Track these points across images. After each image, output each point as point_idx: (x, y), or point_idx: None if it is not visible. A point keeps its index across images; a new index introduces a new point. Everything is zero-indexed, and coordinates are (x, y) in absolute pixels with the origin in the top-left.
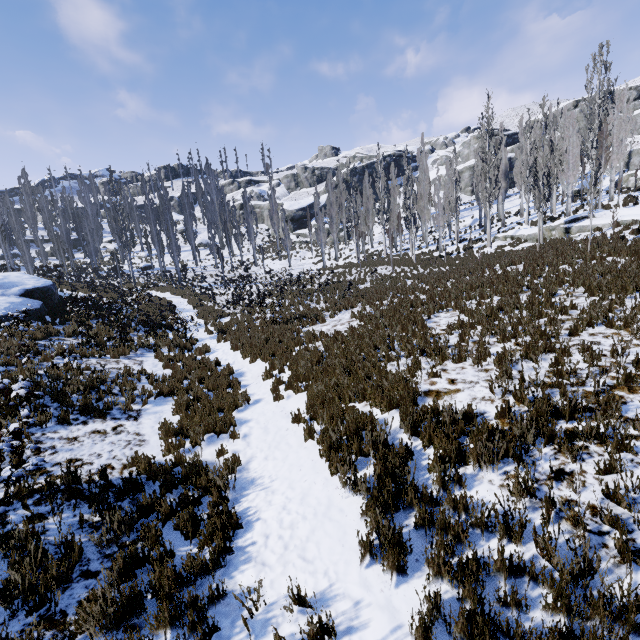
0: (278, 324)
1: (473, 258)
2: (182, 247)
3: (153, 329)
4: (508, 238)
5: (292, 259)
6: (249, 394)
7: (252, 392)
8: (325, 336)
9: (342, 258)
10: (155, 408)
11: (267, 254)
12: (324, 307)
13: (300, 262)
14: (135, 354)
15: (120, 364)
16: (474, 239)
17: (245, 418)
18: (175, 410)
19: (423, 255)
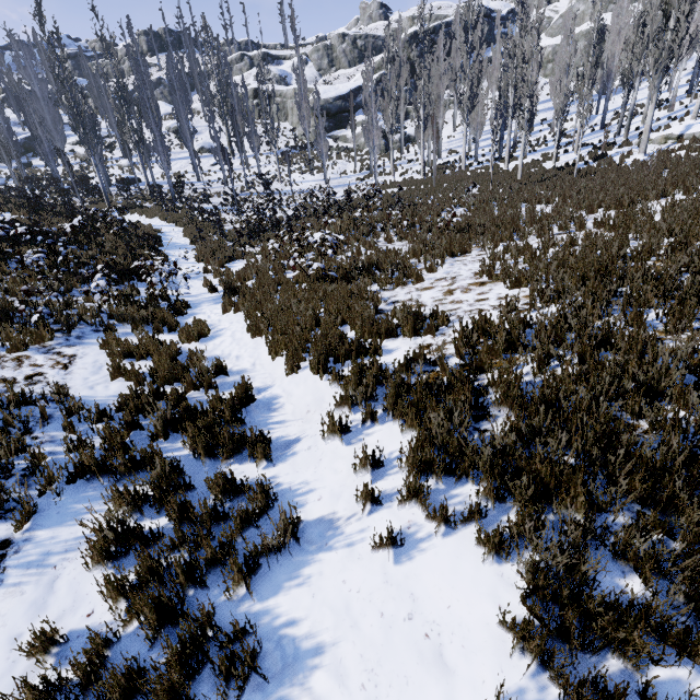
0: (330, 281)
1: (623, 170)
2: (177, 153)
3: (115, 281)
4: (671, 139)
5: (328, 173)
6: (294, 489)
7: (301, 481)
8: (461, 329)
9: (398, 172)
10: (49, 535)
11: (293, 165)
12: (402, 248)
13: (339, 178)
14: (65, 338)
15: (22, 367)
16: (599, 144)
17: (293, 630)
18: (94, 559)
19: (527, 167)
